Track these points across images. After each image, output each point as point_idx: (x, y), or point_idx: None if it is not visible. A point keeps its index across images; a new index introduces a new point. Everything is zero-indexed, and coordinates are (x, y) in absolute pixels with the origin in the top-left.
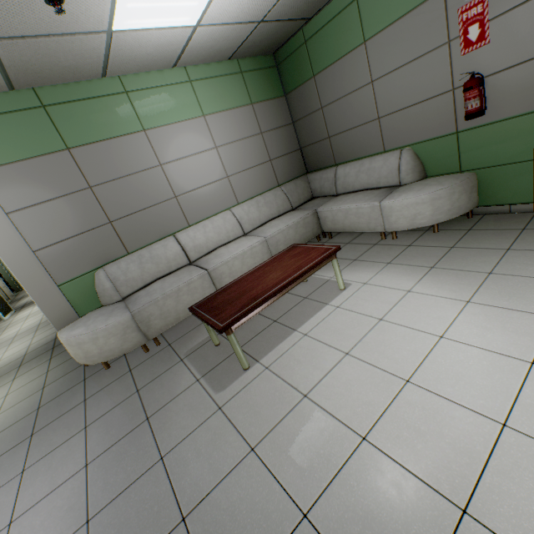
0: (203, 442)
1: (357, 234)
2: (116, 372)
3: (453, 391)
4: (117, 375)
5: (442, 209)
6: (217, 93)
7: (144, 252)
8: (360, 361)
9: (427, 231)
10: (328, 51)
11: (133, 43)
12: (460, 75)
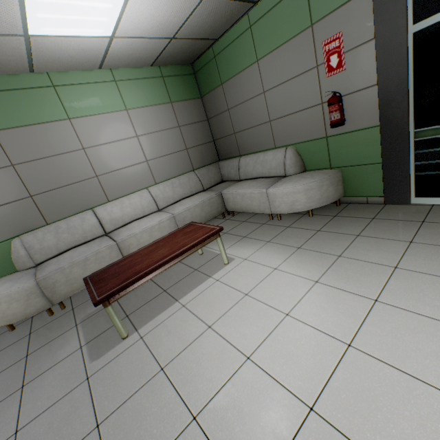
0: (59, 416)
1: (253, 214)
2: (17, 335)
3: (281, 371)
4: (17, 337)
5: (314, 197)
6: (140, 92)
7: (62, 223)
8: (218, 335)
9: (305, 215)
10: (231, 65)
11: (54, 47)
12: (326, 92)
